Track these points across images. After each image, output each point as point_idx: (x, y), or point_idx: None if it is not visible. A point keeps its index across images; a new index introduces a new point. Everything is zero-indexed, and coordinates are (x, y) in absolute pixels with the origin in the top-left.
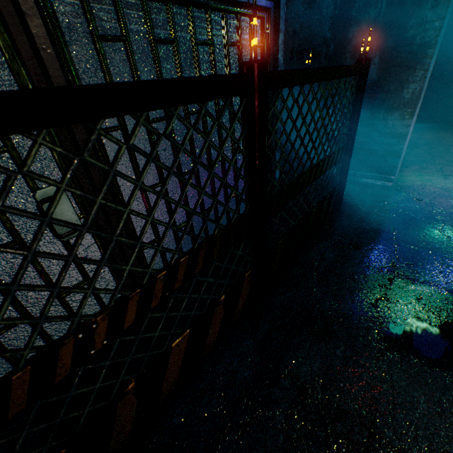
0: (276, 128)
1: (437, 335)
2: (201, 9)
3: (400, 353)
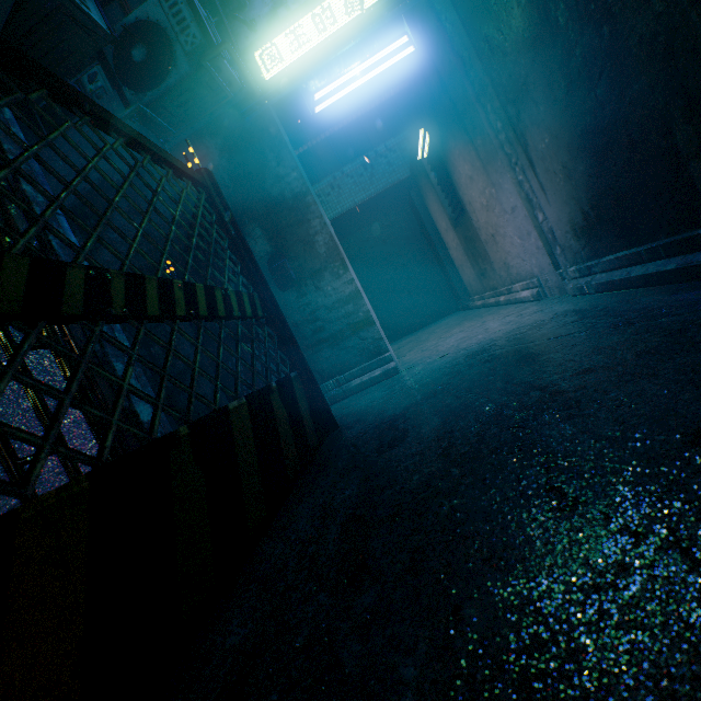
0: None
1: None
2: None
3: None
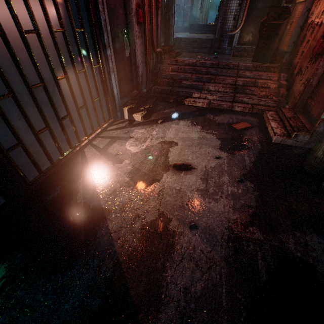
0: None
1: None
2: None
3: None
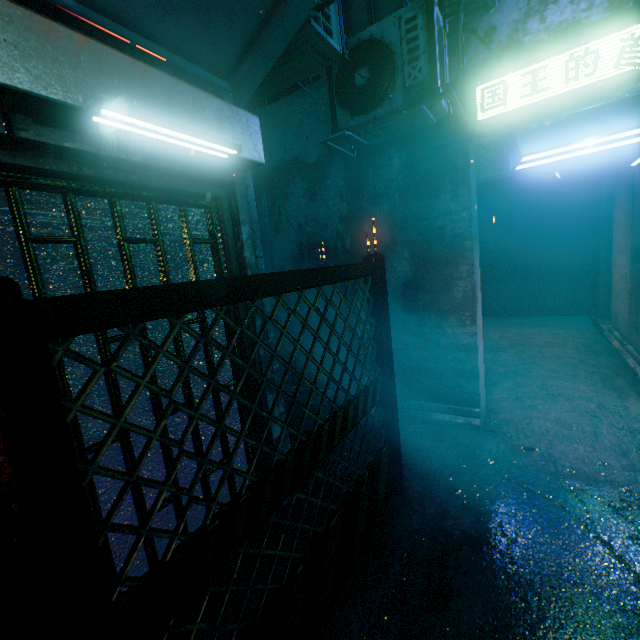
0: (260, 356)
1: None
2: (51, 192)
3: None
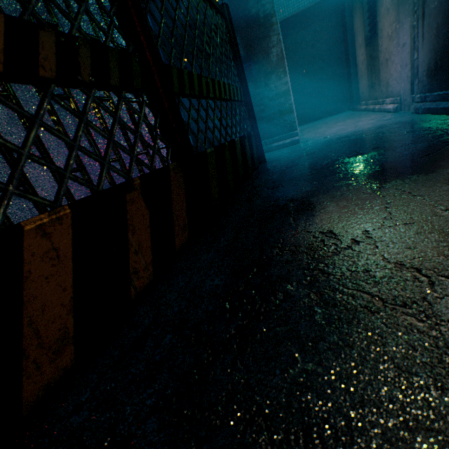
0: None
1: (414, 160)
2: None
3: (396, 179)
